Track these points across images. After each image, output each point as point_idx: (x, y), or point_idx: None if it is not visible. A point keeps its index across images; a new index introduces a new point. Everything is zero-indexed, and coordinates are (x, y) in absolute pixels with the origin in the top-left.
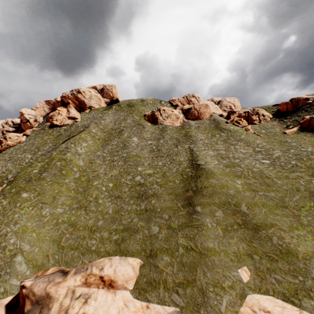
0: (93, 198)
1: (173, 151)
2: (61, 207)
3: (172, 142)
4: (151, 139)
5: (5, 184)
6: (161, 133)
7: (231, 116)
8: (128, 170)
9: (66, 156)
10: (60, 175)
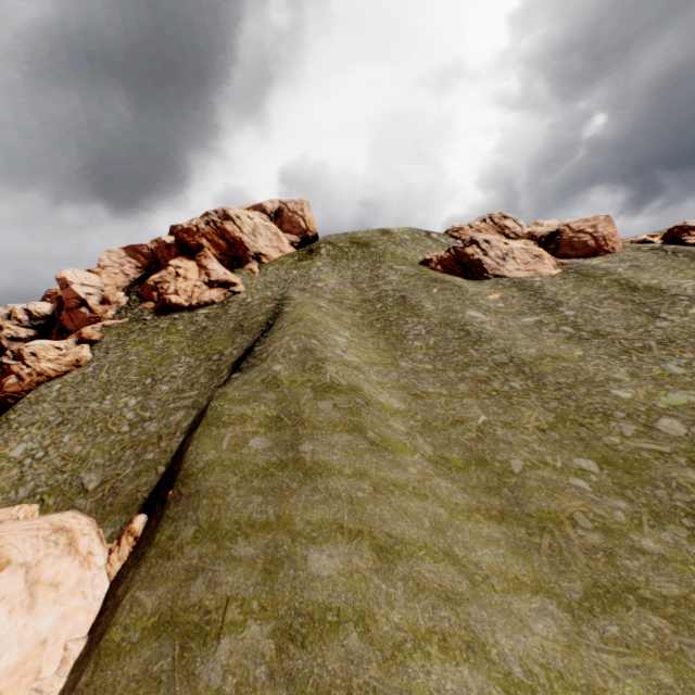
0: (601, 535)
1: (665, 329)
2: (527, 606)
3: (612, 307)
4: (519, 310)
5: (87, 512)
6: (531, 293)
7: (687, 237)
8: (584, 403)
9: (331, 379)
10: (371, 449)
